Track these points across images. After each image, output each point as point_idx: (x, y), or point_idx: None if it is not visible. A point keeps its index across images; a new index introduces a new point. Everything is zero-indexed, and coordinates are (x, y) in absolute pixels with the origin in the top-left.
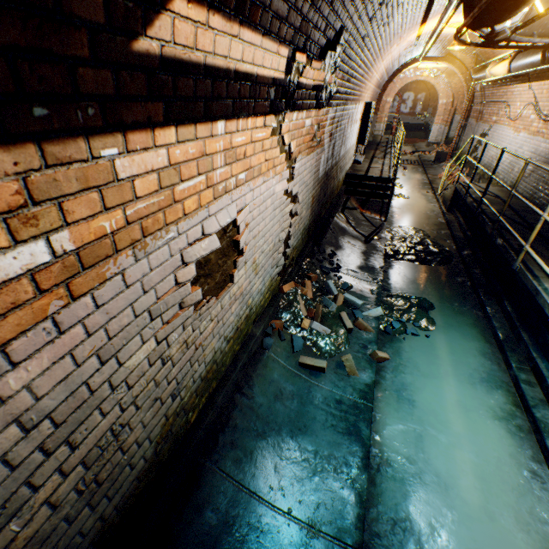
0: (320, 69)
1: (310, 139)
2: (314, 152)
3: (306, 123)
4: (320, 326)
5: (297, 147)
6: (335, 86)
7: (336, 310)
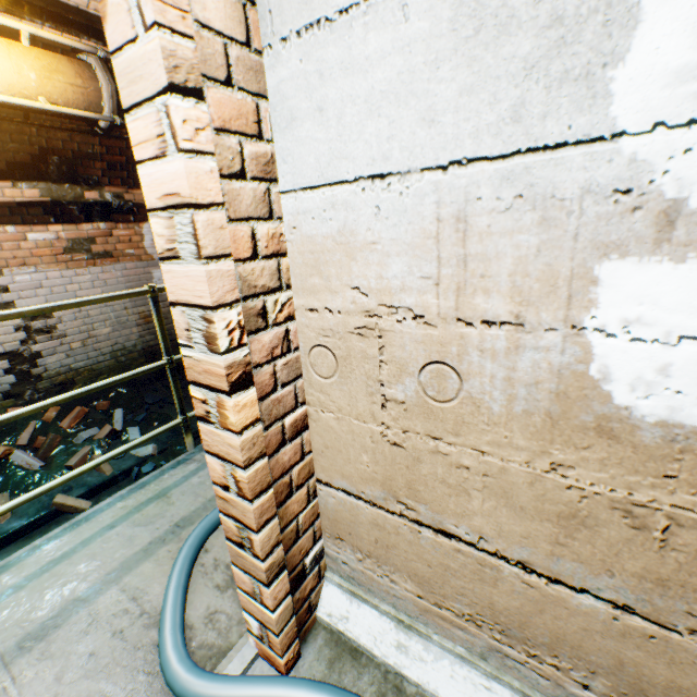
0: (15, 187)
1: (57, 252)
2: (107, 266)
3: (34, 237)
4: (25, 458)
5: (7, 260)
6: (124, 200)
7: (85, 443)
